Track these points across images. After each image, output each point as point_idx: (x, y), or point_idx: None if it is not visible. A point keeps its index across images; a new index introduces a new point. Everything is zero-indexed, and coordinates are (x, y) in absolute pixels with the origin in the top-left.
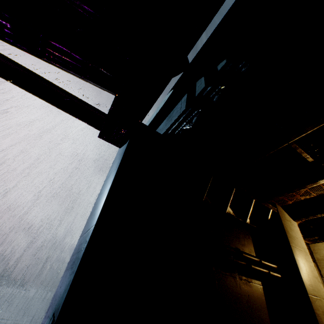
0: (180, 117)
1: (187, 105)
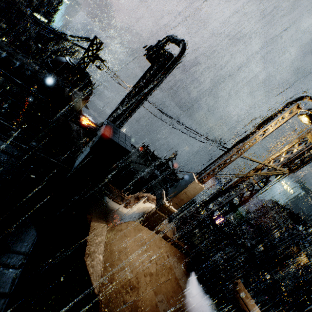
0: None
1: None
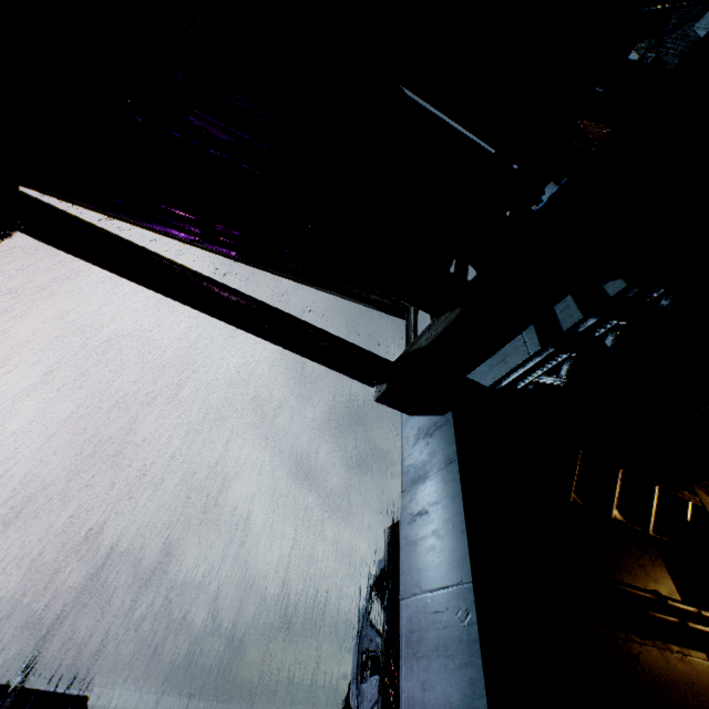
0: (529, 360)
1: (543, 343)
